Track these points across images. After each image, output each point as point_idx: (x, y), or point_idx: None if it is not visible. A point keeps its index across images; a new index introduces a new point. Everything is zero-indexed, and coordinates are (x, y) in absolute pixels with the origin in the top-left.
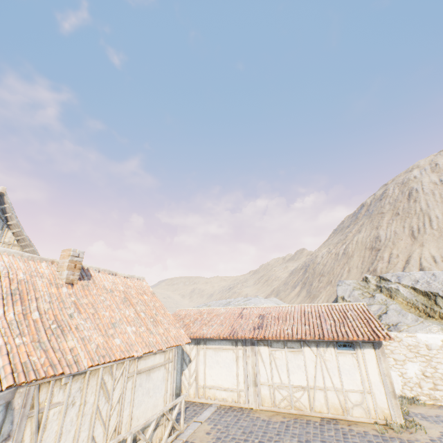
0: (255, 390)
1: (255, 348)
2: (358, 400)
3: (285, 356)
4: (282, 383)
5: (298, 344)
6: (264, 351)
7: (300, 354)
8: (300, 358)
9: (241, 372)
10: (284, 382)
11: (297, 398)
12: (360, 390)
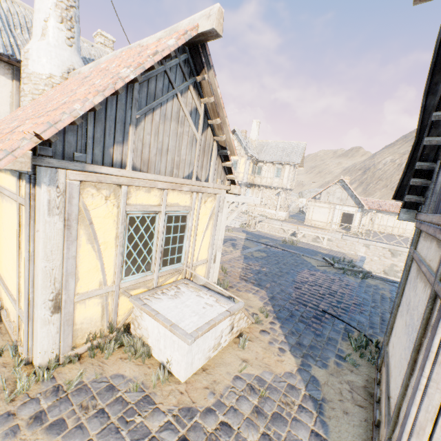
0: (372, 225)
1: (376, 213)
2: (409, 232)
3: (387, 217)
4: (383, 224)
5: (394, 214)
6: (379, 215)
7: (394, 217)
8: (393, 219)
9: (367, 220)
10: (384, 224)
11: (387, 229)
12: (411, 230)
